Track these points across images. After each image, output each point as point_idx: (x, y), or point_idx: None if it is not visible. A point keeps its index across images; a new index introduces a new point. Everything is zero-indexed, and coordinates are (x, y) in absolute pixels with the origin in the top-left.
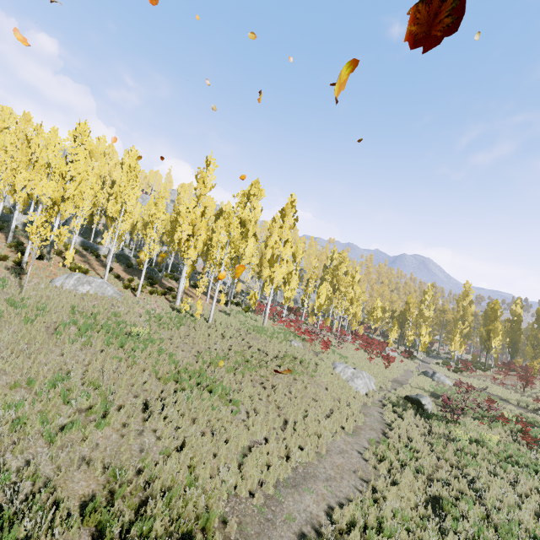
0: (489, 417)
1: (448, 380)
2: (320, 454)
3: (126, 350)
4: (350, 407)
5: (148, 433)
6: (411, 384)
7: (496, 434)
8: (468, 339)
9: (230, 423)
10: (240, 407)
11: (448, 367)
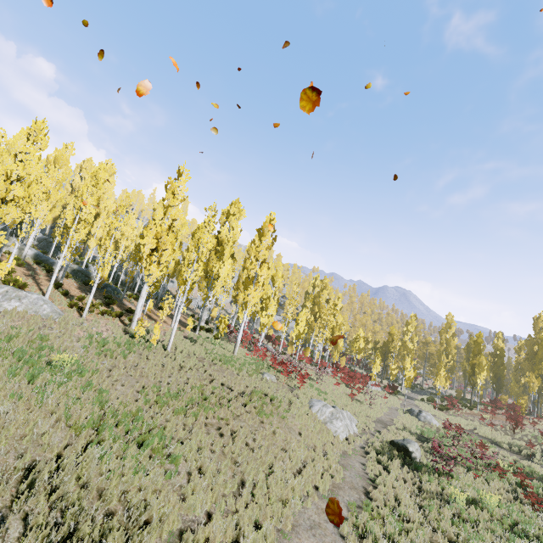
0: (484, 467)
1: (435, 420)
2: (283, 532)
3: (36, 385)
4: (327, 458)
5: (12, 521)
6: (396, 425)
7: (494, 489)
8: (452, 373)
9: (159, 492)
10: (181, 465)
11: (434, 404)
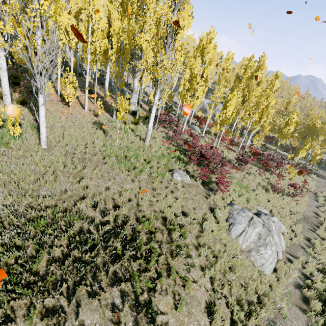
0: None
1: None
2: None
3: None
4: None
5: None
6: (324, 224)
7: None
8: None
9: None
10: None
11: None
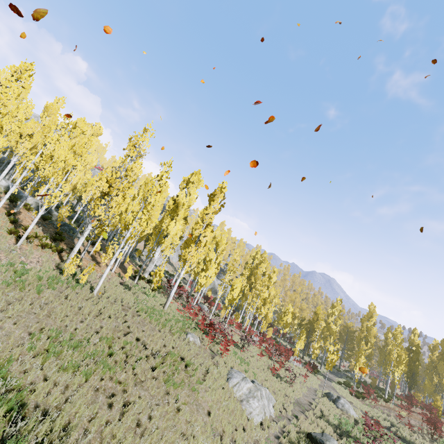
0: None
1: (353, 410)
2: None
3: None
4: None
5: None
6: (314, 410)
7: None
8: (369, 361)
9: None
10: None
11: (351, 390)
